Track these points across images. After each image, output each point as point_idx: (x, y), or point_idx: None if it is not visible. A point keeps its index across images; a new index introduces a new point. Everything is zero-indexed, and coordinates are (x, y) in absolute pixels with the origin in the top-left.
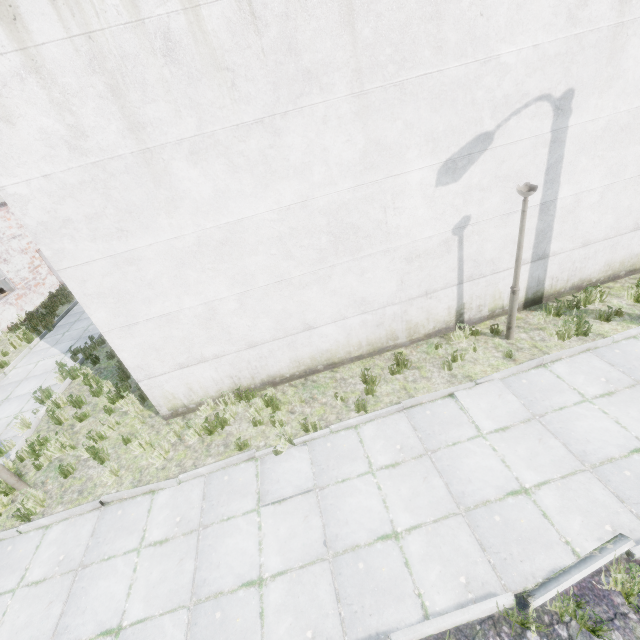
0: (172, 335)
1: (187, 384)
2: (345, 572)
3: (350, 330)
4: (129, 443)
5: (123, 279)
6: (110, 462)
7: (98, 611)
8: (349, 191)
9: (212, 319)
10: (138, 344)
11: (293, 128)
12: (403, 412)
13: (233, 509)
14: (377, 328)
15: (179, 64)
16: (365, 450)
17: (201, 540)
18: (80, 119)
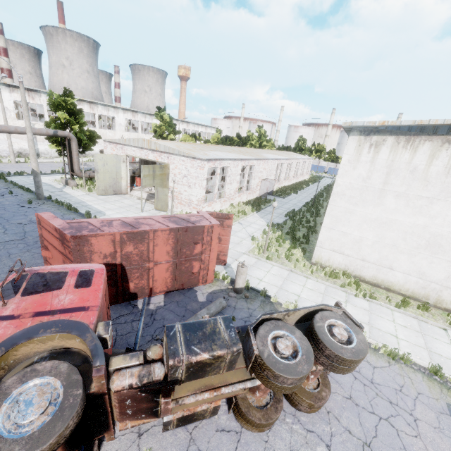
0: (340, 239)
1: (329, 257)
2: (374, 331)
3: (408, 281)
4: (297, 262)
5: (343, 215)
6: (291, 263)
7: (292, 289)
8: (447, 232)
9: (358, 242)
10: (328, 235)
11: (439, 204)
12: (416, 319)
13: (336, 297)
14: (421, 288)
15: (413, 175)
16: (393, 316)
17: (324, 296)
18: (372, 175)
